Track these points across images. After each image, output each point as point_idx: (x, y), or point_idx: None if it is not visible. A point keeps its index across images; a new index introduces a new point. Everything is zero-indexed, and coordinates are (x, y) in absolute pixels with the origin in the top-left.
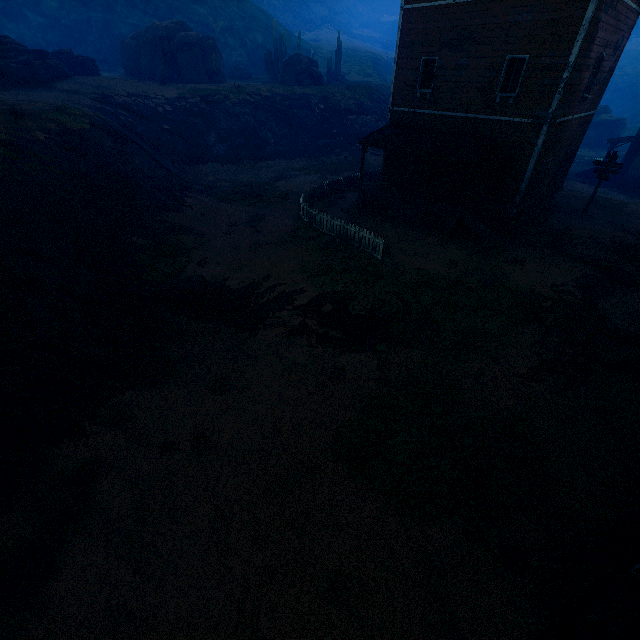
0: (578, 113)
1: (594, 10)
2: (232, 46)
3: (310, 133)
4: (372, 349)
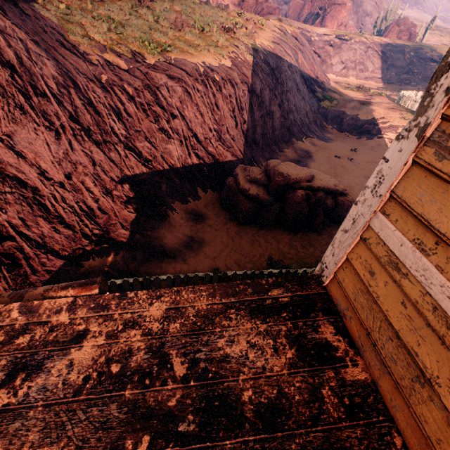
0: None
1: None
2: None
3: (397, 69)
4: None
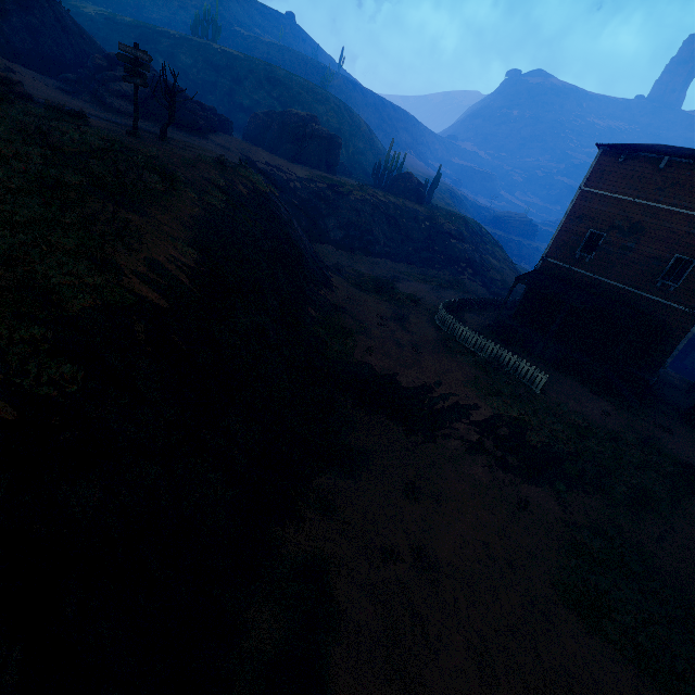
0: None
1: None
2: None
3: (415, 244)
4: (549, 485)
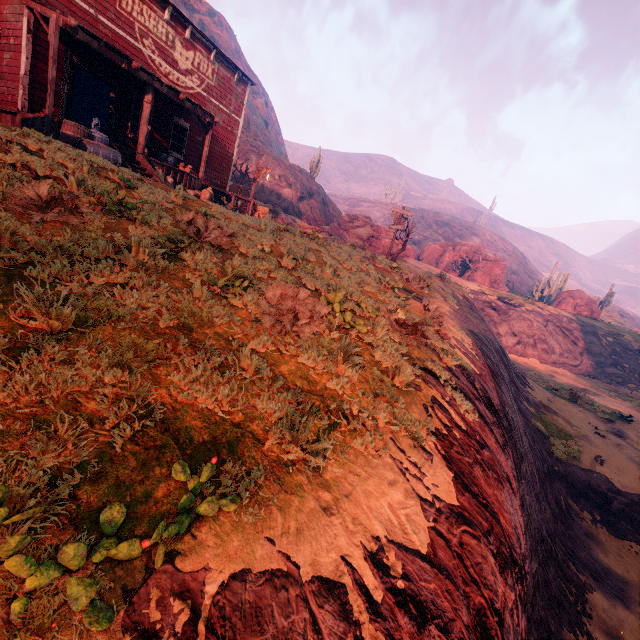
0: None
1: None
2: None
3: (596, 357)
4: None
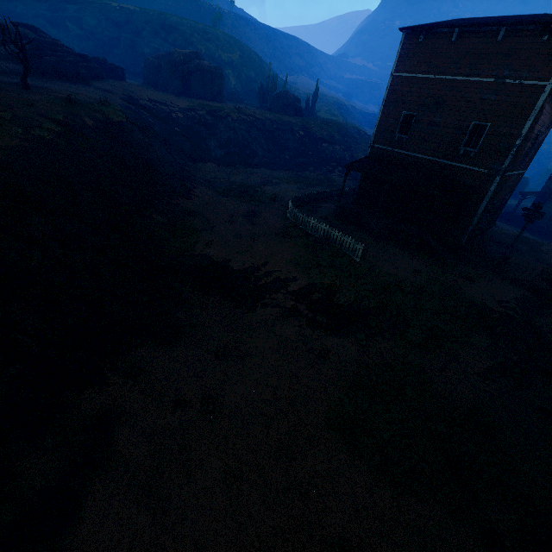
0: (517, 170)
1: (543, 101)
2: (230, 76)
3: (291, 152)
4: (352, 336)
